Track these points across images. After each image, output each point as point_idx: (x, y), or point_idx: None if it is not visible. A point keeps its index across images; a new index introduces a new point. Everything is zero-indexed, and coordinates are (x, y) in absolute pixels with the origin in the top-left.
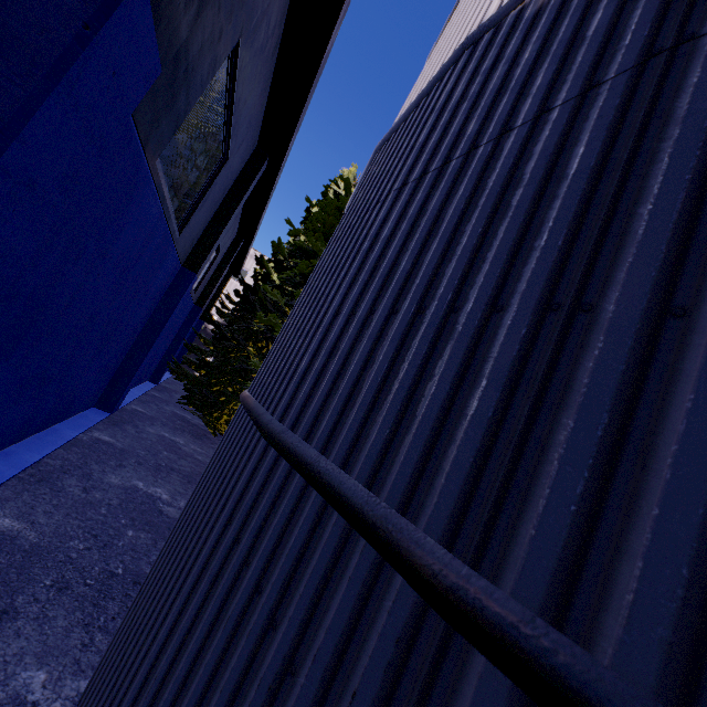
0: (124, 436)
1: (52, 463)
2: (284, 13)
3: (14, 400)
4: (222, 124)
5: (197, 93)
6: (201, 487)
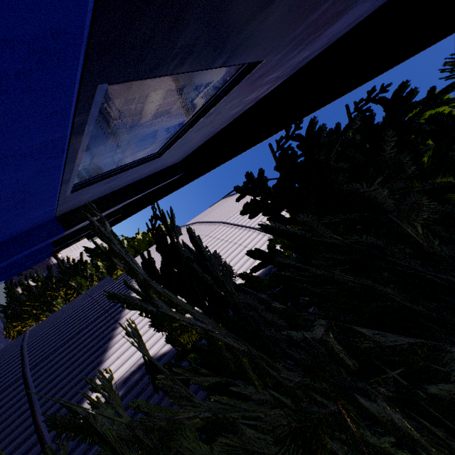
0: None
1: None
2: None
3: None
4: None
5: None
6: None
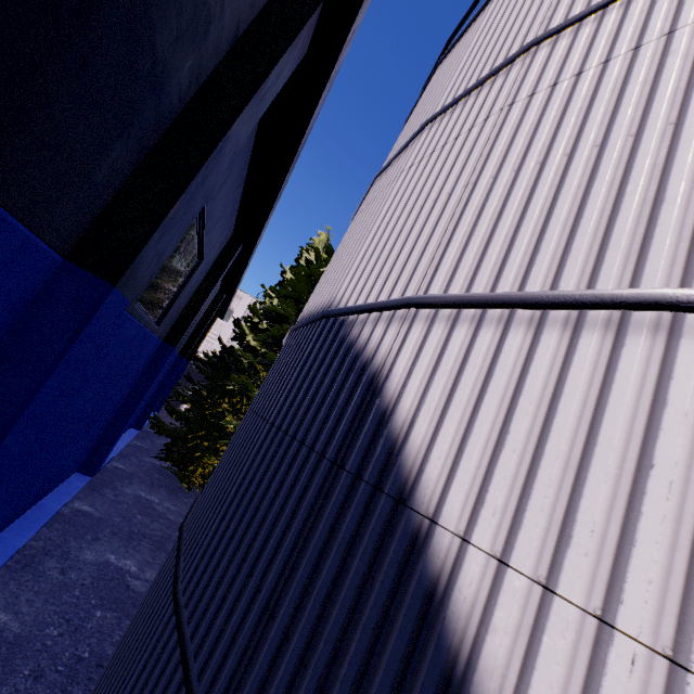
0: (102, 503)
1: (36, 545)
2: (247, 164)
3: (8, 501)
4: (196, 244)
5: (168, 252)
6: (144, 609)
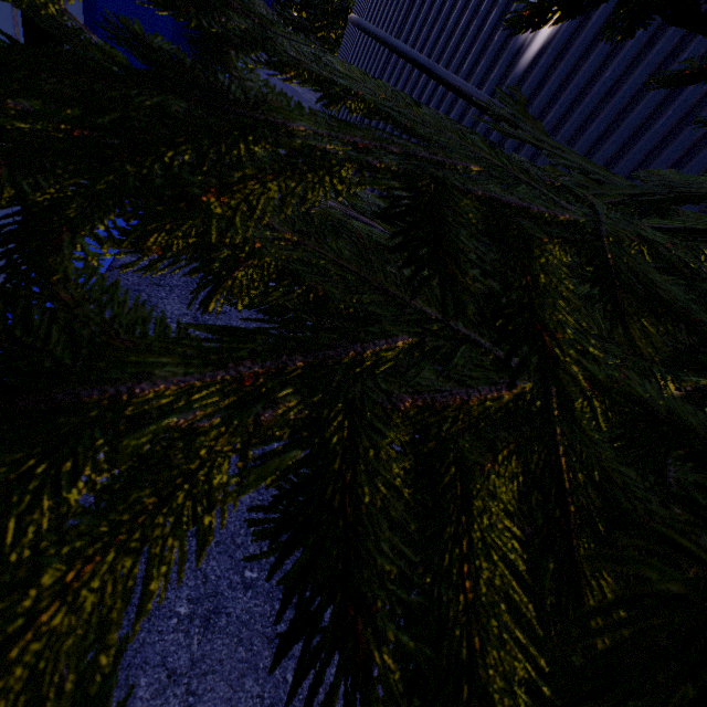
0: None
1: None
2: None
3: None
4: None
5: None
6: None
